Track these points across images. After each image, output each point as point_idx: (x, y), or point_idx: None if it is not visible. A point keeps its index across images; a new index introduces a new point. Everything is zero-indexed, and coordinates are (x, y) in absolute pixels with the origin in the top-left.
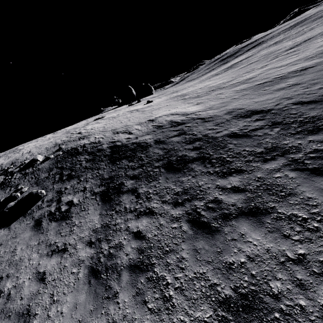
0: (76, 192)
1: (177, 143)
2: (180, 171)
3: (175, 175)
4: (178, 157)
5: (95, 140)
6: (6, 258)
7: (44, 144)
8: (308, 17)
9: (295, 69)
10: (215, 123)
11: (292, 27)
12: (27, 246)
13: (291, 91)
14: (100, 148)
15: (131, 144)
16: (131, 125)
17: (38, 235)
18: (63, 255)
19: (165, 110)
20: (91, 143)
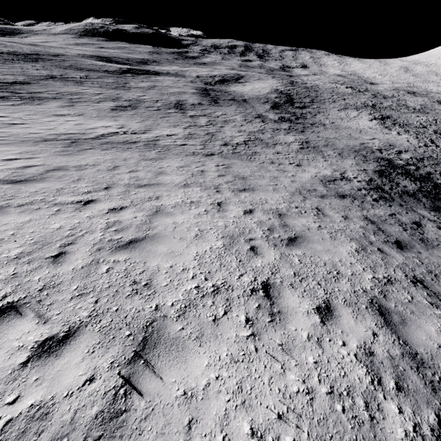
0: None
1: (436, 202)
2: None
3: None
4: None
5: None
6: None
7: None
8: (35, 54)
9: (295, 140)
10: (391, 182)
11: (25, 58)
12: None
13: (351, 158)
14: None
15: None
16: (371, 216)
17: None
18: None
19: (287, 176)
20: None
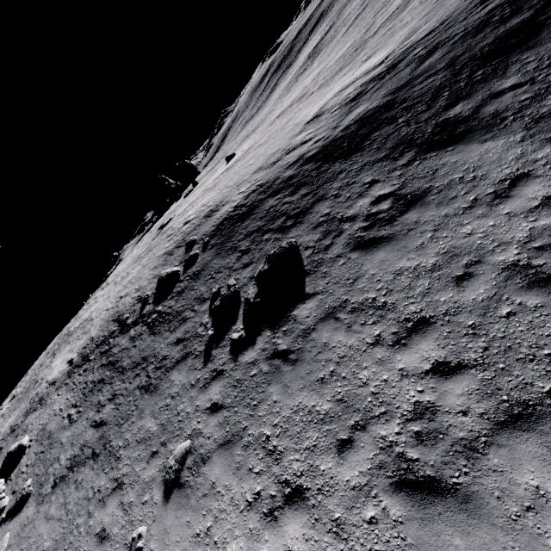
0: (360, 195)
1: (449, 54)
2: (542, 29)
3: (540, 35)
4: (493, 42)
5: (246, 192)
6: (405, 281)
7: (135, 276)
8: None
9: None
10: (475, 6)
11: None
12: (416, 251)
13: None
14: (284, 179)
15: (343, 132)
16: (285, 145)
17: (409, 236)
18: (535, 176)
19: (313, 106)
20: (249, 195)
